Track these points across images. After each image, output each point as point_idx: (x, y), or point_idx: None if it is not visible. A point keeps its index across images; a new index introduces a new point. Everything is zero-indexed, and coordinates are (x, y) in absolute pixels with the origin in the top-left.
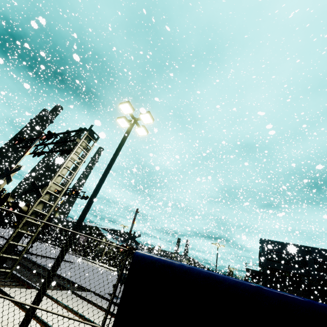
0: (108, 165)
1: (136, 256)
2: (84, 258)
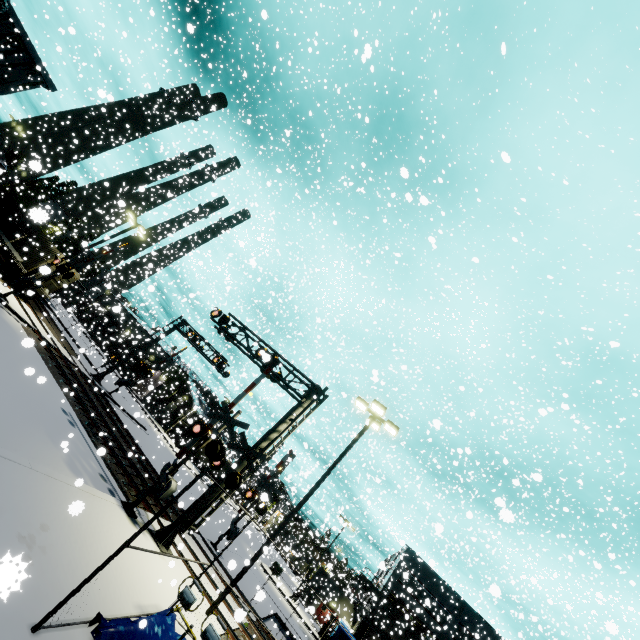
0: (328, 471)
1: (341, 629)
2: (147, 412)
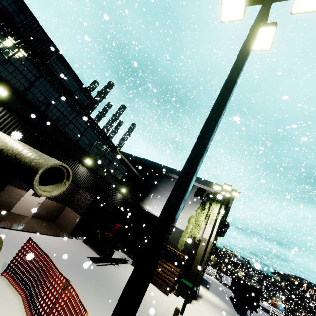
0: None
1: None
2: None
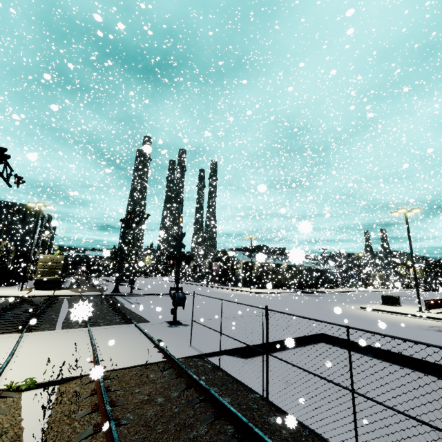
0: None
1: None
2: (221, 287)
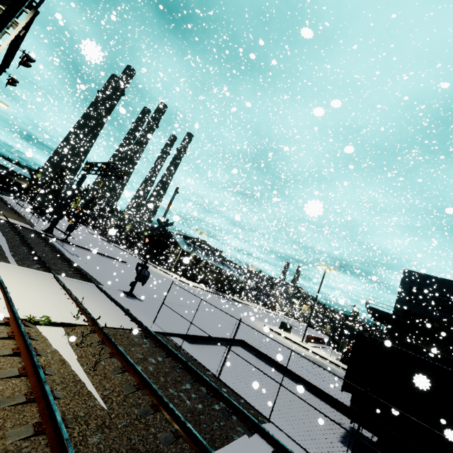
0: None
1: None
2: (151, 264)
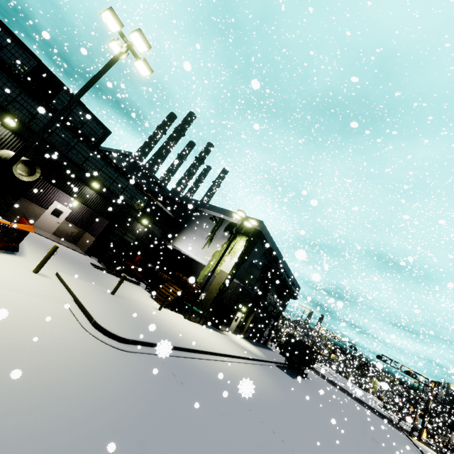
0: None
1: None
2: None
